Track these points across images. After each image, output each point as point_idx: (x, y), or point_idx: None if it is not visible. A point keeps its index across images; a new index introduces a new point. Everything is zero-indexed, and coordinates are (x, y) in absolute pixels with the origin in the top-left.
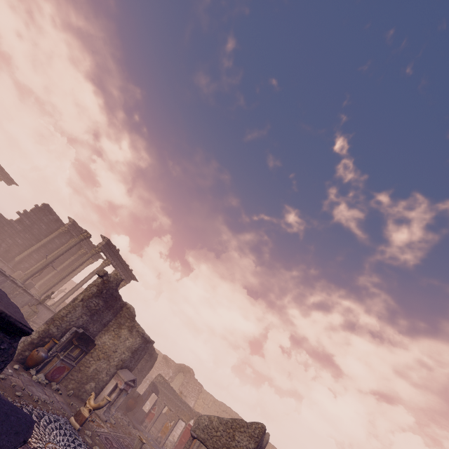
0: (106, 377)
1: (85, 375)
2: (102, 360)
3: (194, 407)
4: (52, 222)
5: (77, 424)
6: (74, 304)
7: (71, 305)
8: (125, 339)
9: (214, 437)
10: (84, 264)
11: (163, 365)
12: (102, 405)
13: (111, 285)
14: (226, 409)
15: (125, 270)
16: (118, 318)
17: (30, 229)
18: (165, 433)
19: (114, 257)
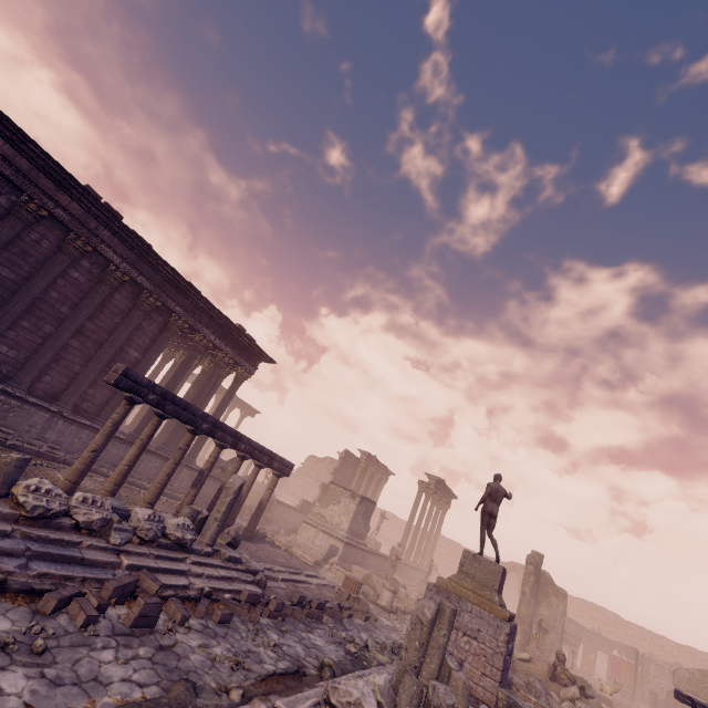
0: (559, 645)
1: (545, 650)
2: (550, 632)
3: None
4: (353, 464)
5: (609, 707)
6: (527, 598)
7: (524, 600)
8: (556, 606)
9: (703, 688)
10: (379, 489)
11: None
12: (619, 689)
13: (539, 566)
14: (592, 606)
15: (448, 494)
16: (541, 587)
17: (341, 483)
18: (591, 666)
19: (440, 489)
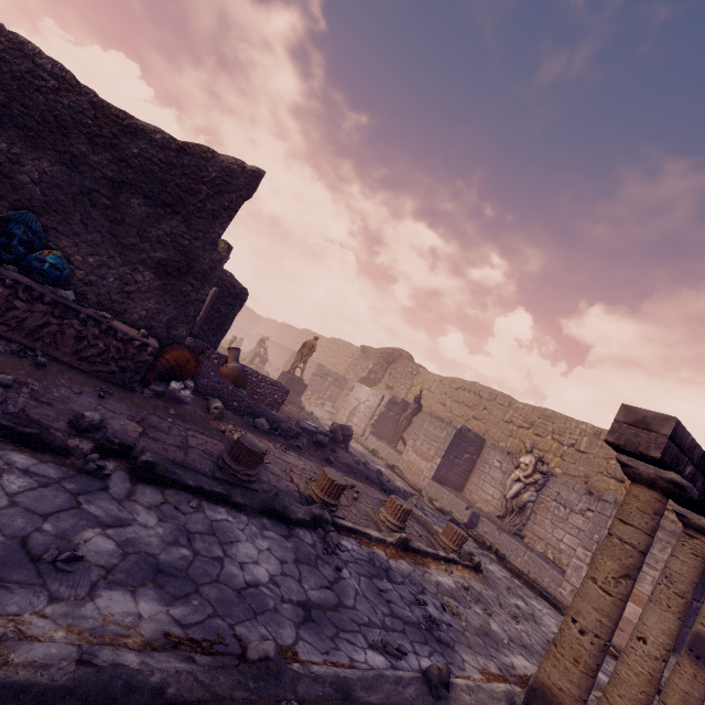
0: None
1: None
2: None
3: (406, 400)
4: None
5: None
6: None
7: None
8: None
9: None
10: None
11: (361, 359)
12: None
13: None
14: (463, 384)
15: None
16: None
17: None
18: None
19: None
